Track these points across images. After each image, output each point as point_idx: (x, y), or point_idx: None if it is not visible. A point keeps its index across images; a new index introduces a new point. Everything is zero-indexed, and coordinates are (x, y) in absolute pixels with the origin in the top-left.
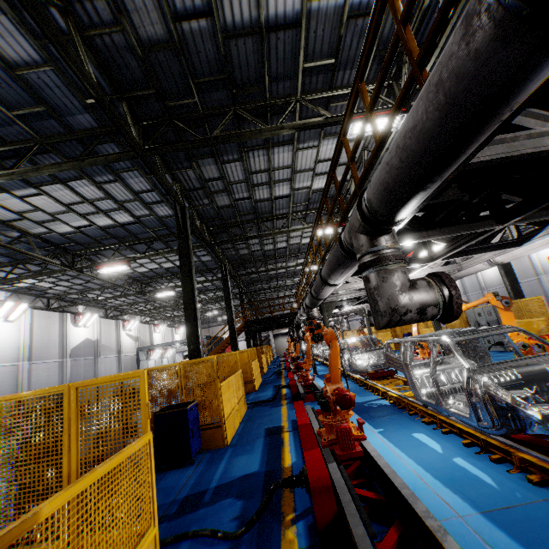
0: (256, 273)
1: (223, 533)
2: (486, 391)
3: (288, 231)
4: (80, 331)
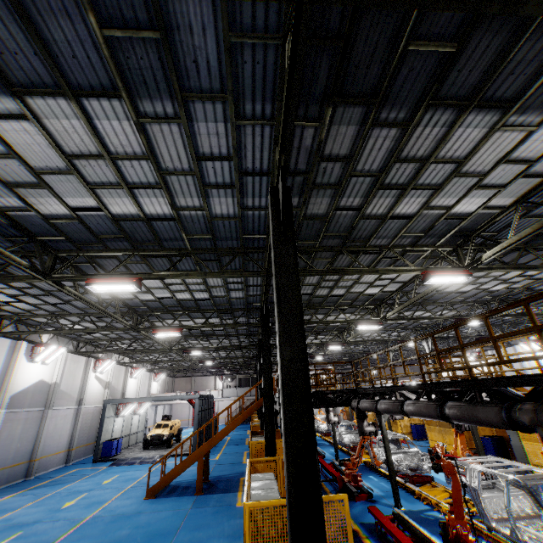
0: None
1: None
2: None
3: (387, 270)
4: (34, 369)
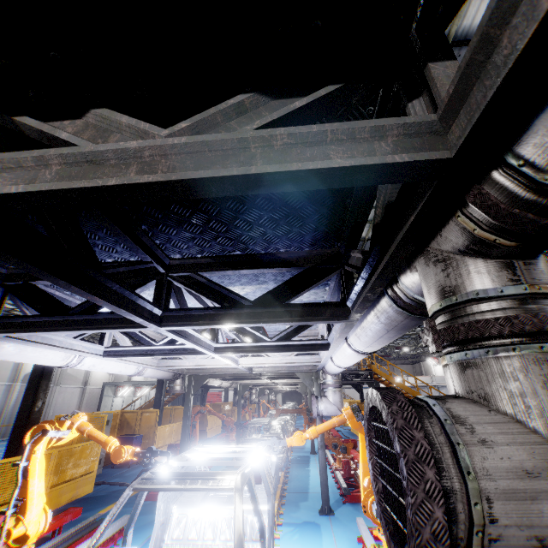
0: None
1: None
2: None
3: None
4: None
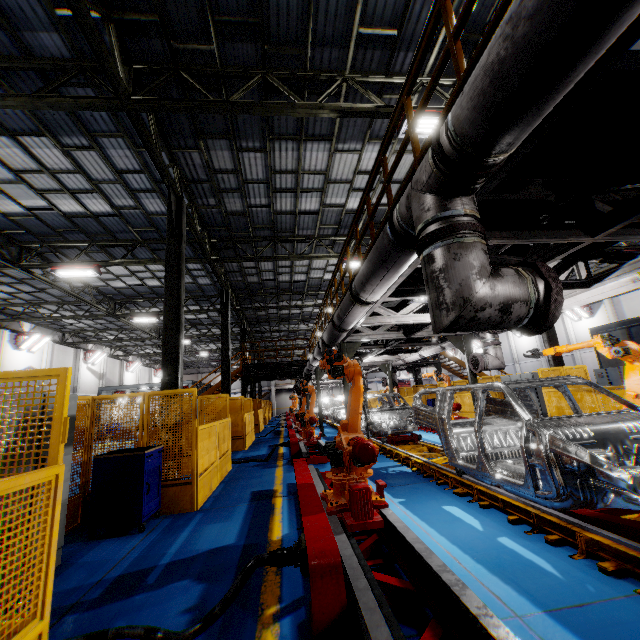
0: (265, 308)
1: (164, 632)
2: (553, 449)
3: (311, 257)
4: (22, 356)
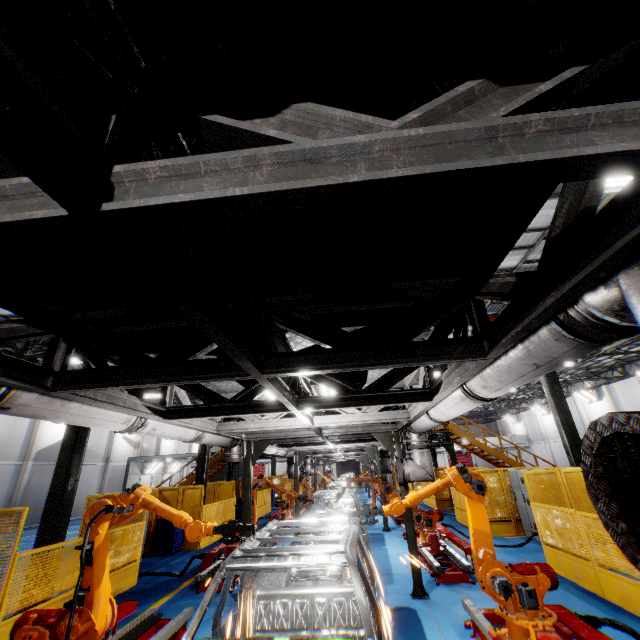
0: None
1: None
2: None
3: None
4: (59, 428)
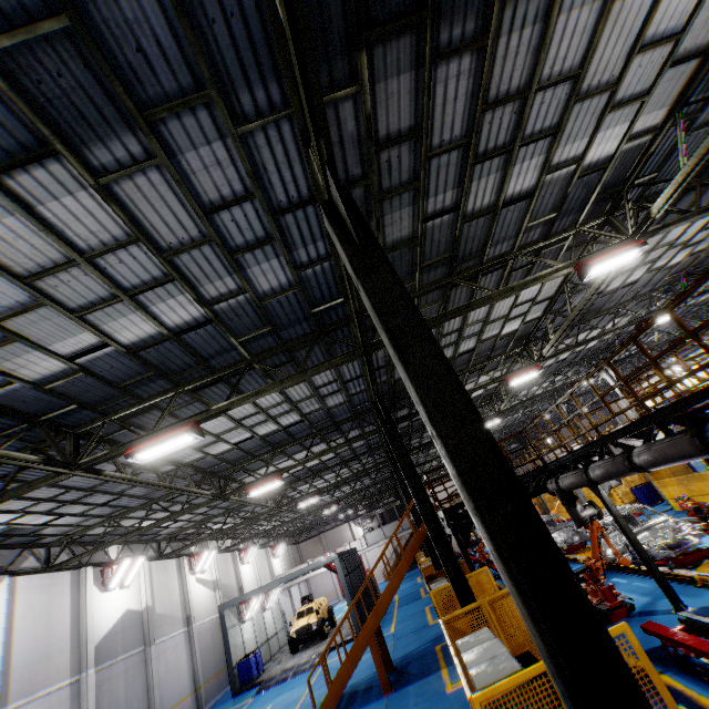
0: None
1: None
2: None
3: (525, 283)
4: (113, 599)
